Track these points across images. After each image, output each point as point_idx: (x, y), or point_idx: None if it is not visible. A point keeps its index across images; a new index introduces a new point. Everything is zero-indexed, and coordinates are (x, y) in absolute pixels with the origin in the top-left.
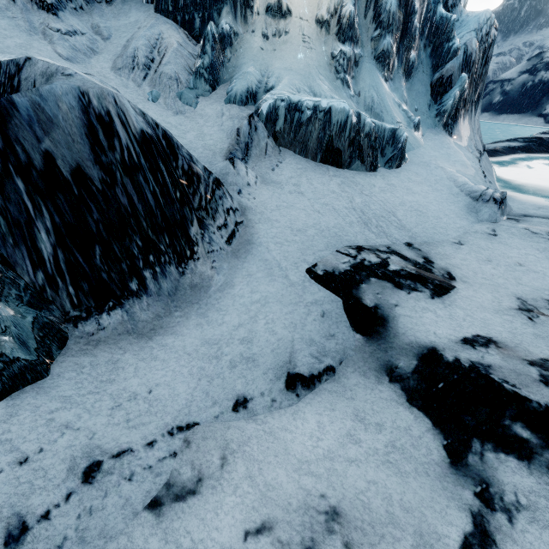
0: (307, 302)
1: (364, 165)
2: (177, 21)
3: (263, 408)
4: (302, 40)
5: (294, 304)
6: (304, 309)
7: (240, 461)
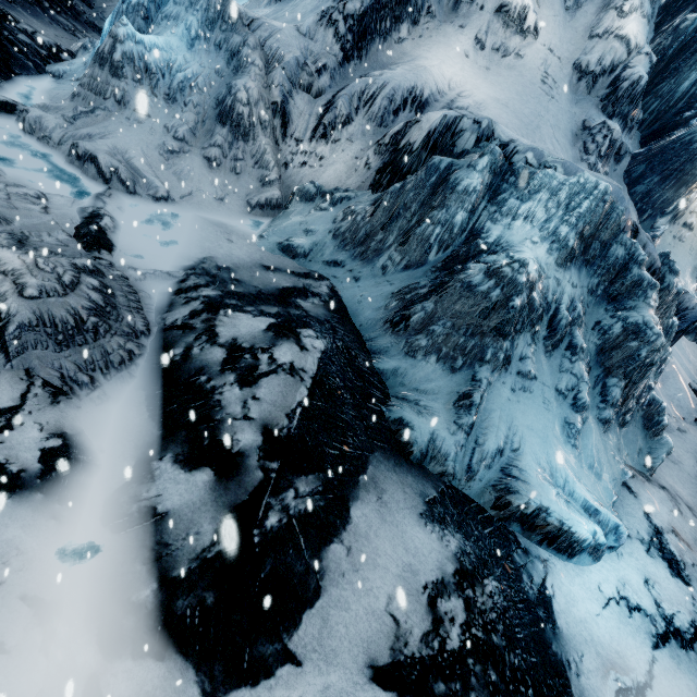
0: (692, 397)
1: (693, 338)
2: (636, 206)
3: (688, 423)
4: (689, 248)
5: (688, 395)
6: (691, 399)
7: (691, 431)
